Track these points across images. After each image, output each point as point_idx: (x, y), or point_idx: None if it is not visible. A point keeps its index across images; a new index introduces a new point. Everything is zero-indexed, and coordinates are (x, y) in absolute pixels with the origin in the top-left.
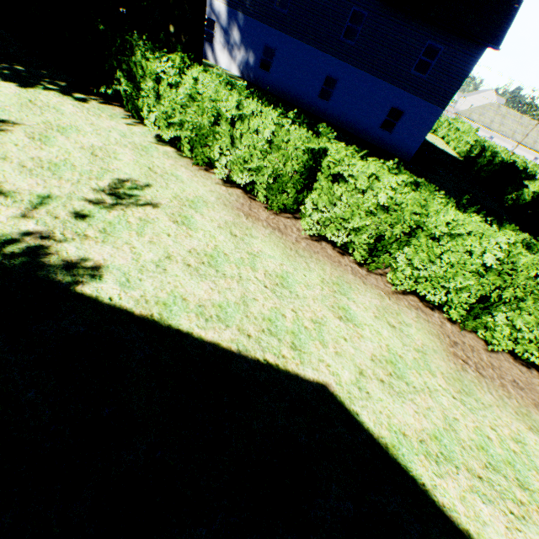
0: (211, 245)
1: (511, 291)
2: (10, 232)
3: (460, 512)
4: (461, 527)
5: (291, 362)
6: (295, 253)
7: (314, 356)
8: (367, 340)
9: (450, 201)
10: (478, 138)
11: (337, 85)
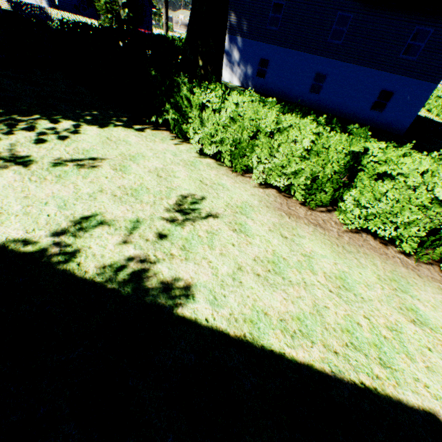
0: (269, 250)
1: None
2: (118, 259)
3: None
4: None
5: (387, 384)
6: (342, 249)
7: (407, 374)
8: None
9: None
10: None
11: (326, 79)
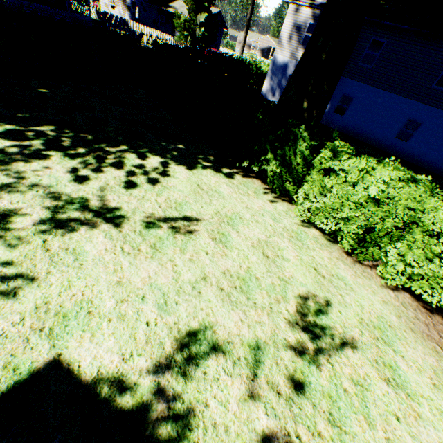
0: None
1: None
2: (248, 438)
3: None
4: None
5: None
6: None
7: None
8: None
9: None
10: None
11: (420, 127)
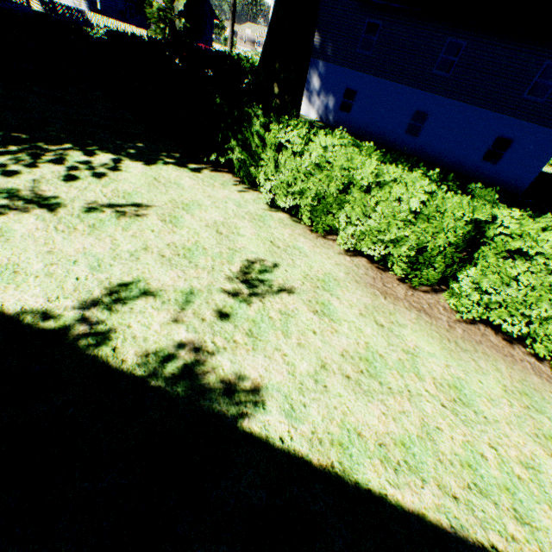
0: (361, 342)
1: None
2: (165, 344)
3: None
4: None
5: (527, 549)
6: (455, 346)
7: None
8: None
9: None
10: None
11: (427, 119)
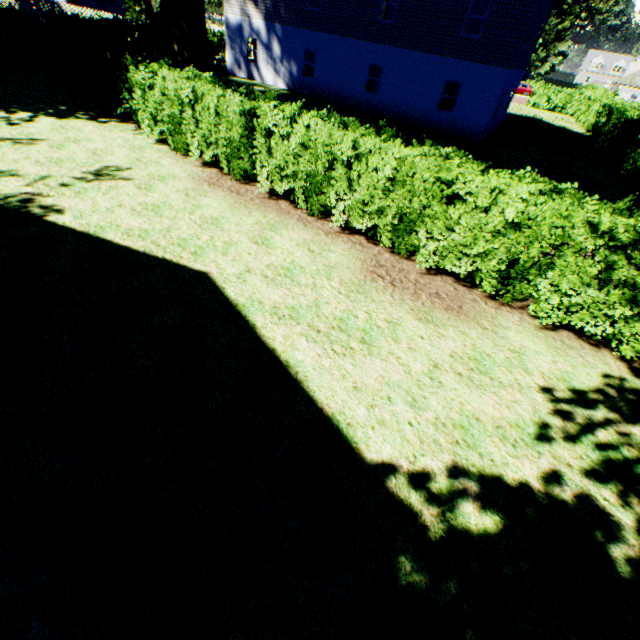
0: (162, 201)
1: (418, 201)
2: (15, 193)
3: (277, 341)
4: (270, 346)
5: (186, 260)
6: (242, 207)
7: (210, 259)
8: (273, 256)
9: (374, 133)
10: (608, 102)
11: (383, 73)
